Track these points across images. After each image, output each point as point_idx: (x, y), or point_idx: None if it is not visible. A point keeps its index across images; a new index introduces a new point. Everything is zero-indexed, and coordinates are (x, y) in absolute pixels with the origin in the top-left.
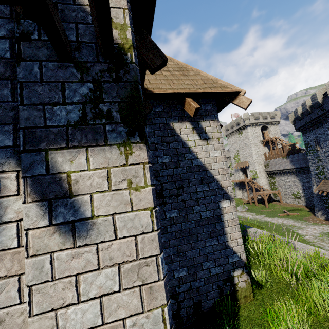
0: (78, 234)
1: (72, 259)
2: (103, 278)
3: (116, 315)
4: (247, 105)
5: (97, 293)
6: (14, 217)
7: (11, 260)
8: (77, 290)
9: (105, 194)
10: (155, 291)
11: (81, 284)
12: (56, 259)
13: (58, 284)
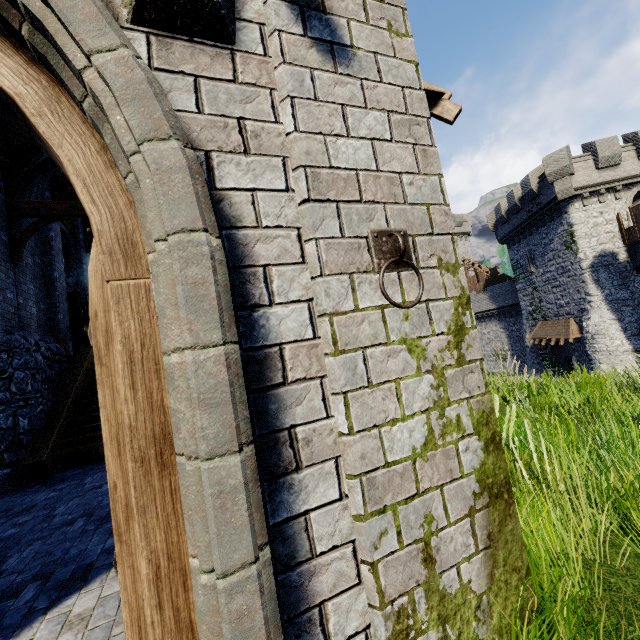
0: (339, 60)
1: (335, 85)
2: (372, 121)
3: (391, 166)
4: (454, 115)
5: (367, 135)
6: (255, 19)
7: (258, 68)
8: (346, 123)
9: (363, 26)
10: (430, 157)
11: (349, 118)
12: (317, 79)
13: (323, 107)
